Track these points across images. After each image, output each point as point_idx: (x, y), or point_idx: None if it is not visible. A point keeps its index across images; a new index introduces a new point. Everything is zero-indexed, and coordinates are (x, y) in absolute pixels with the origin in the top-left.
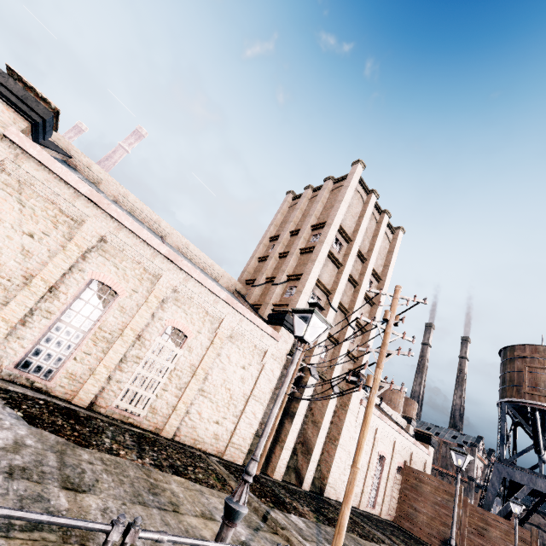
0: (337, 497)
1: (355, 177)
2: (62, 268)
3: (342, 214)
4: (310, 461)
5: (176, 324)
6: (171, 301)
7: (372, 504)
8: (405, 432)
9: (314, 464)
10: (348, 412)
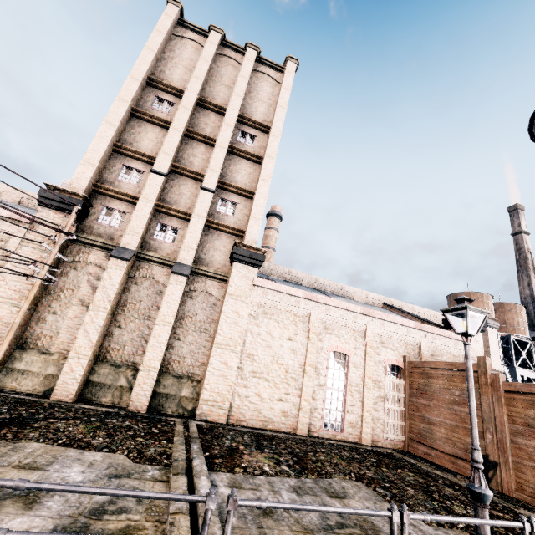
0: (235, 420)
1: (164, 20)
2: None
3: (147, 63)
4: (138, 371)
5: None
6: None
7: (339, 427)
8: (386, 314)
9: (150, 374)
10: (227, 299)
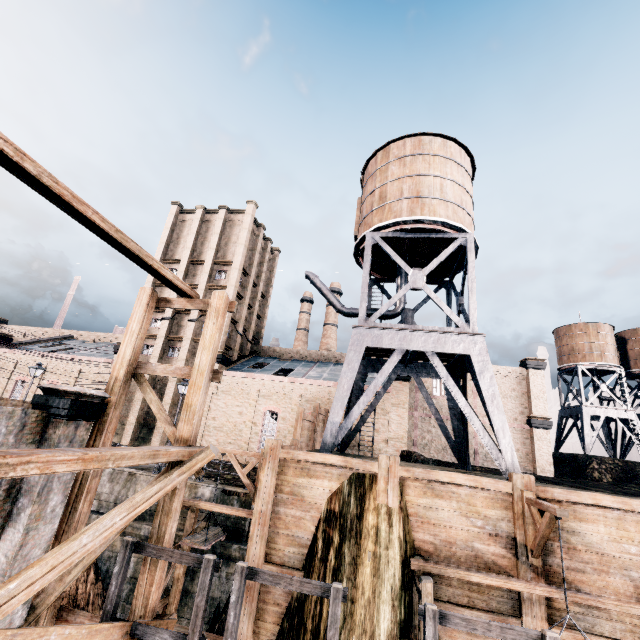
0: None
1: (169, 218)
2: (7, 381)
3: (160, 252)
4: (155, 430)
5: (51, 382)
6: (48, 373)
7: None
8: (308, 379)
9: (160, 431)
10: None
